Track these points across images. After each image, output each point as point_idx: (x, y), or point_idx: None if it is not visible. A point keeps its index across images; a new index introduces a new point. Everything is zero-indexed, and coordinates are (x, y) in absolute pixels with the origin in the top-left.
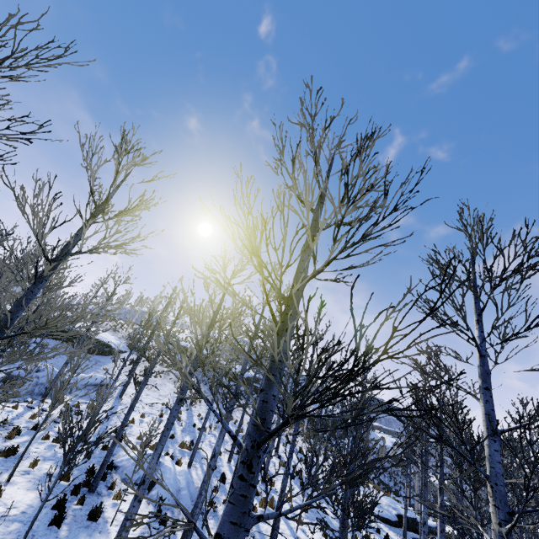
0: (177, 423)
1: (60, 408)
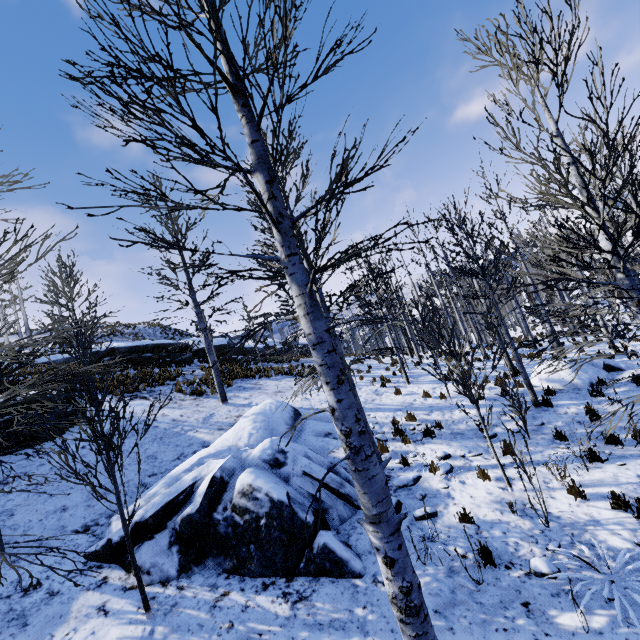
0: (392, 381)
1: (416, 447)
